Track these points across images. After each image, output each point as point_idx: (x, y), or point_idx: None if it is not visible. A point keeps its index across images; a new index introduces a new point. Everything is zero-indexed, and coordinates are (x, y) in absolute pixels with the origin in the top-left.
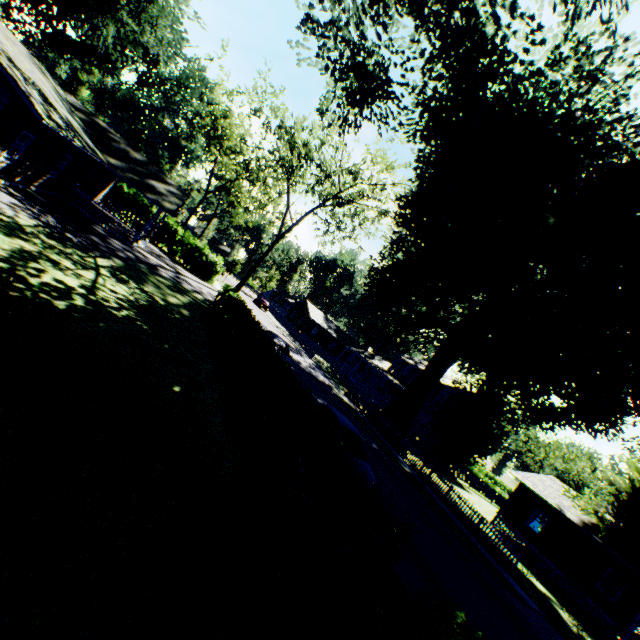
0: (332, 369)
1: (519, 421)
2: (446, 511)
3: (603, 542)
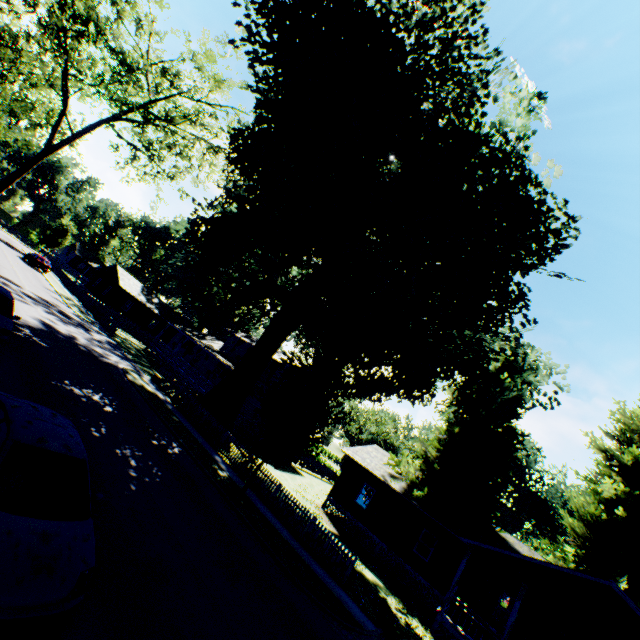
0: (148, 351)
1: (354, 395)
2: (272, 522)
3: (420, 505)
